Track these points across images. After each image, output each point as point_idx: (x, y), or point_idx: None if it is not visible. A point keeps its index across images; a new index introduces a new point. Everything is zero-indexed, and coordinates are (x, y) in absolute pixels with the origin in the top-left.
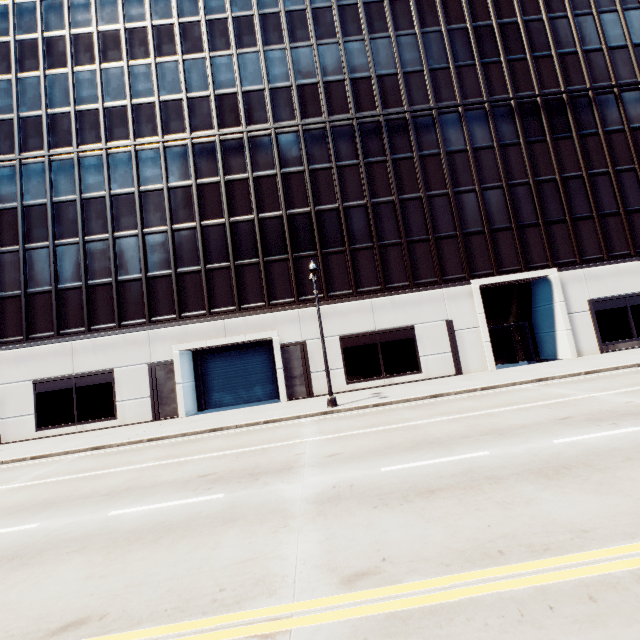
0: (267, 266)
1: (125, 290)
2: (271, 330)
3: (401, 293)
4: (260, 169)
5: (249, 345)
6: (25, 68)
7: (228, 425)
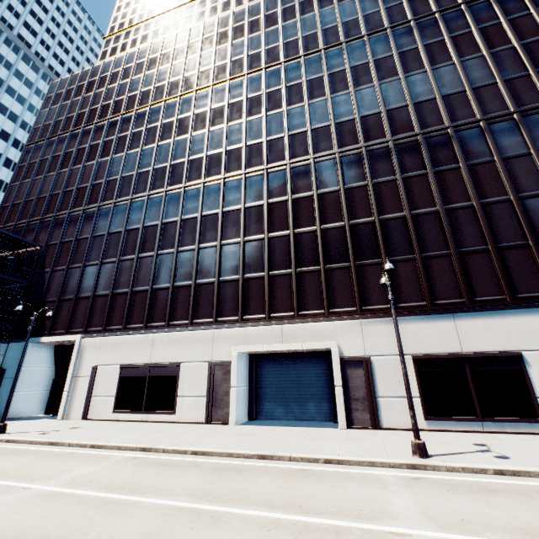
0: (327, 273)
1: (200, 292)
2: (330, 340)
3: (495, 308)
4: (324, 187)
5: (304, 354)
6: (163, 139)
7: (280, 454)
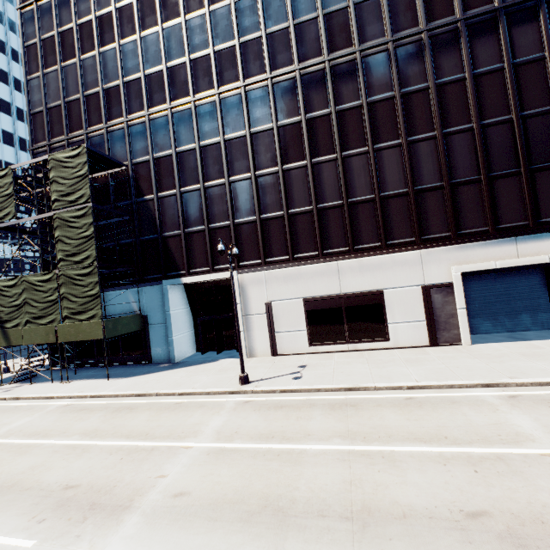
0: None
1: (389, 207)
2: None
3: None
4: None
5: (520, 267)
6: None
7: None
